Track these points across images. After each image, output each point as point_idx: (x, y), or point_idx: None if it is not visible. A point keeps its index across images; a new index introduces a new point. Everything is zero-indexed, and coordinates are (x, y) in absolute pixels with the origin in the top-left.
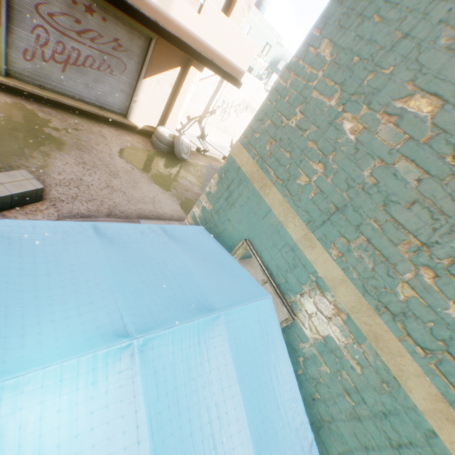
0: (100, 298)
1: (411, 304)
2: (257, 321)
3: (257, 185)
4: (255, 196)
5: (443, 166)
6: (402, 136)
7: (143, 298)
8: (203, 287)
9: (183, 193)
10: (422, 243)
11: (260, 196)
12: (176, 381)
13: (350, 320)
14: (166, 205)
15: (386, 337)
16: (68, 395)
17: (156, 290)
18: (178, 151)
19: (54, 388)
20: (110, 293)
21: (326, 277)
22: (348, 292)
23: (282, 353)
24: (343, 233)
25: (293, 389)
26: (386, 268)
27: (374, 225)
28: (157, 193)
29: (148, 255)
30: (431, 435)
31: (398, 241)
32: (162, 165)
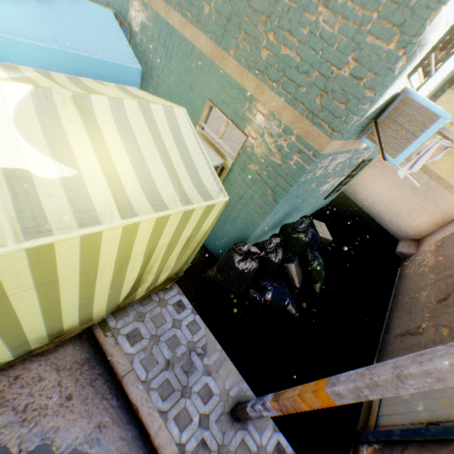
0: None
1: None
2: (100, 14)
3: None
4: None
5: None
6: None
7: None
8: None
9: None
10: None
11: None
12: (49, 4)
13: (143, 3)
14: None
15: None
16: None
17: None
18: None
19: None
20: None
21: None
22: None
23: (119, 33)
24: None
25: (126, 45)
26: None
27: None
28: None
29: None
30: (168, 27)
31: None
32: None
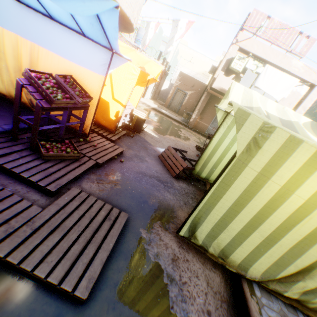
0: None
1: None
2: None
3: None
4: None
5: None
6: None
7: None
8: None
9: None
10: None
11: None
12: None
13: None
14: None
15: None
16: None
17: None
18: None
19: None
20: None
21: None
22: None
23: None
24: None
25: None
26: None
27: None
28: None
29: None
30: None
31: None
32: None
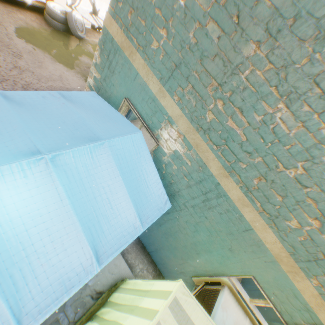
0: (19, 137)
1: (212, 123)
2: (132, 146)
3: (126, 53)
4: (127, 63)
5: (232, 25)
6: (211, 1)
7: (51, 136)
8: (93, 128)
9: (86, 71)
10: (219, 84)
11: (130, 63)
12: (81, 176)
13: (185, 138)
14: (73, 82)
15: (201, 144)
16: (12, 183)
17: (60, 132)
18: (73, 29)
19: (0, 179)
20: (25, 134)
21: (173, 115)
22: (184, 122)
23: (150, 162)
24: (180, 84)
25: (156, 178)
26: (201, 103)
27: (196, 75)
28: (63, 72)
29: (51, 112)
30: (218, 185)
31: (207, 84)
32: (61, 44)
